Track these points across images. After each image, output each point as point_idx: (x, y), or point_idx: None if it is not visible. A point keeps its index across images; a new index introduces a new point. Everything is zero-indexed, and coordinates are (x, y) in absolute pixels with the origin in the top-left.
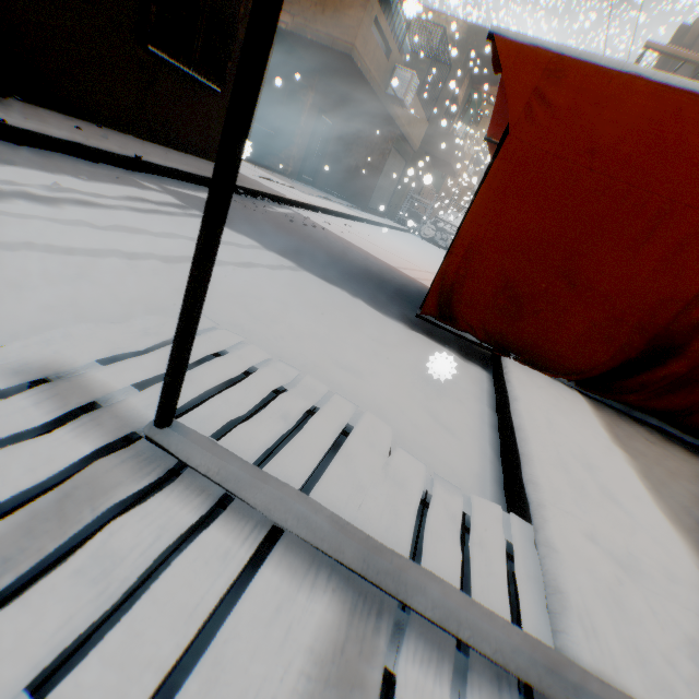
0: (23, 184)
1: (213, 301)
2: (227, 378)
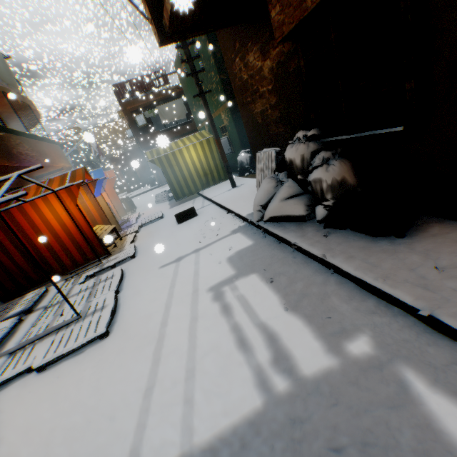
0: (237, 290)
1: (121, 348)
2: (81, 331)
